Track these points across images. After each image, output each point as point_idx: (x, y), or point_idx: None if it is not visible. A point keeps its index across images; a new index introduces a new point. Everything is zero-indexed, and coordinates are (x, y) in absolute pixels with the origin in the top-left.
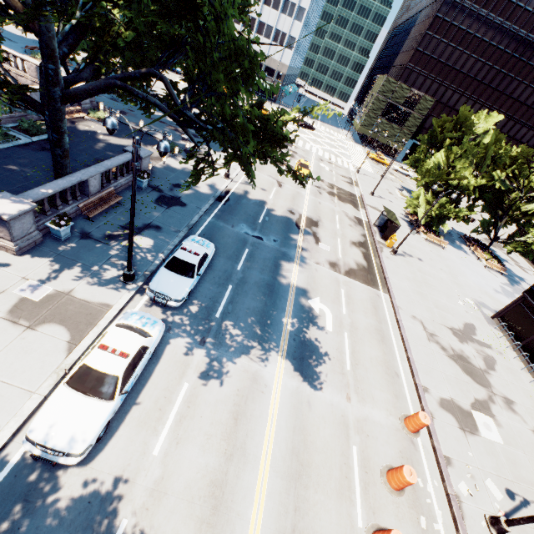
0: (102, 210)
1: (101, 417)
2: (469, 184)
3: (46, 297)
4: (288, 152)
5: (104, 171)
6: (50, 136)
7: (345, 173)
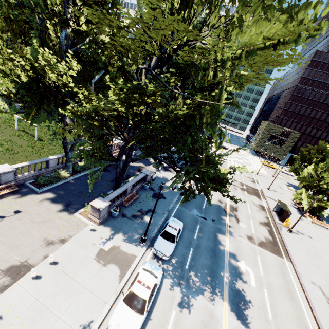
0: (130, 202)
1: (138, 324)
2: None
3: (110, 248)
4: (228, 189)
5: (133, 183)
6: (117, 170)
7: (249, 175)
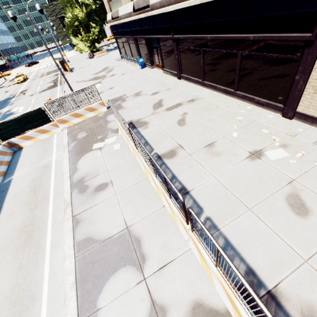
0: None
1: None
2: (82, 17)
3: None
4: None
5: None
6: None
7: (55, 65)
